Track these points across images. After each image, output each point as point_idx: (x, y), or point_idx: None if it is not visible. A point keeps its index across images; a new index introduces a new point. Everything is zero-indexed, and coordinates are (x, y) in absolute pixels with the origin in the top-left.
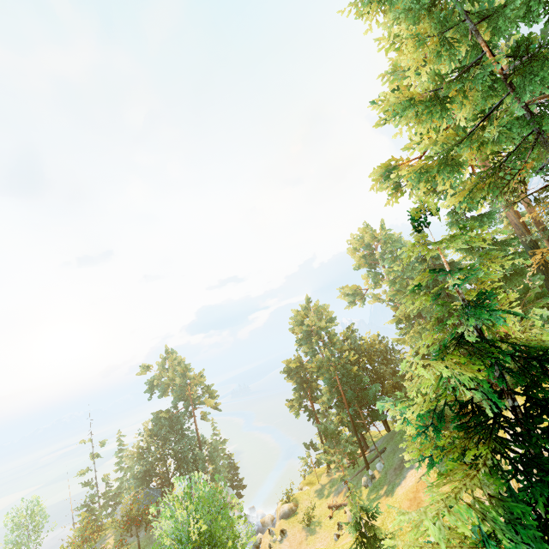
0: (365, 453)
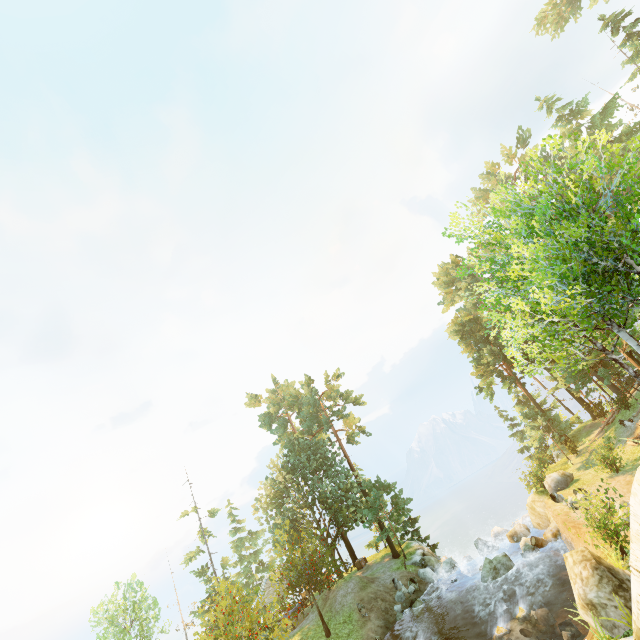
0: (632, 390)
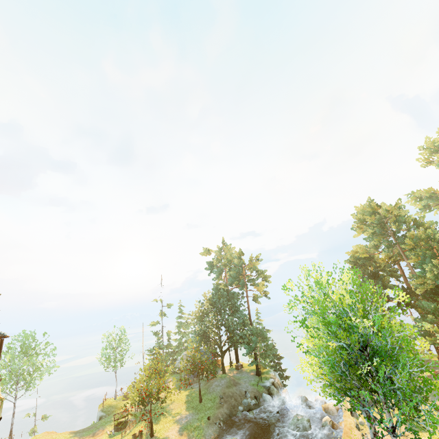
0: None
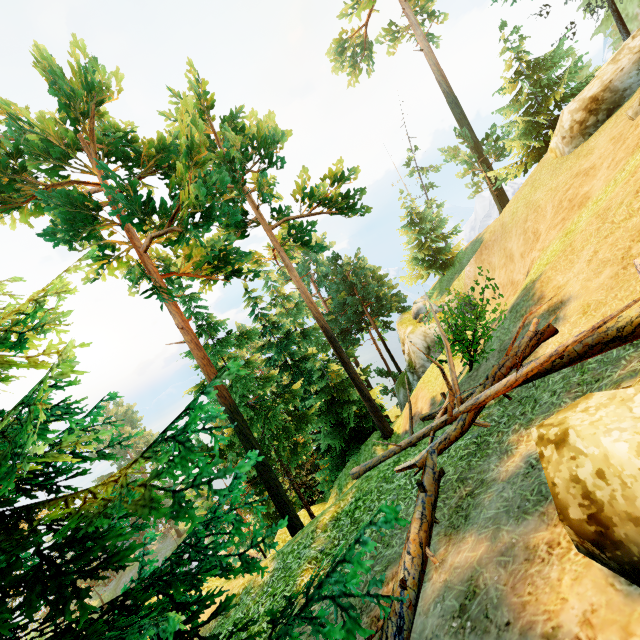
0: None
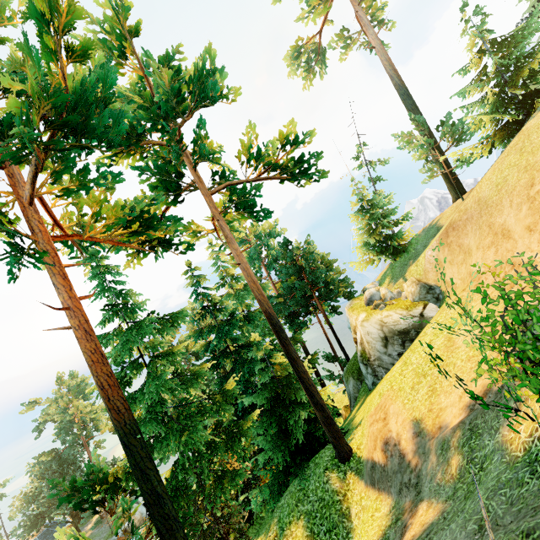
0: None
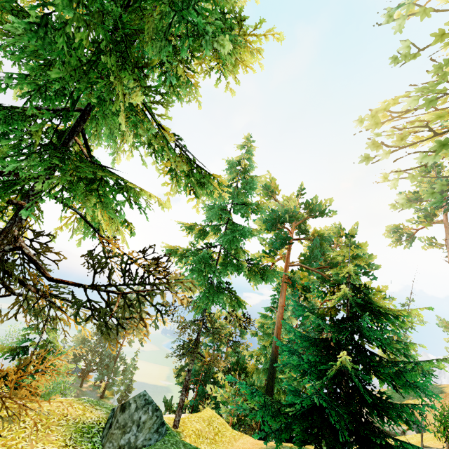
0: None
